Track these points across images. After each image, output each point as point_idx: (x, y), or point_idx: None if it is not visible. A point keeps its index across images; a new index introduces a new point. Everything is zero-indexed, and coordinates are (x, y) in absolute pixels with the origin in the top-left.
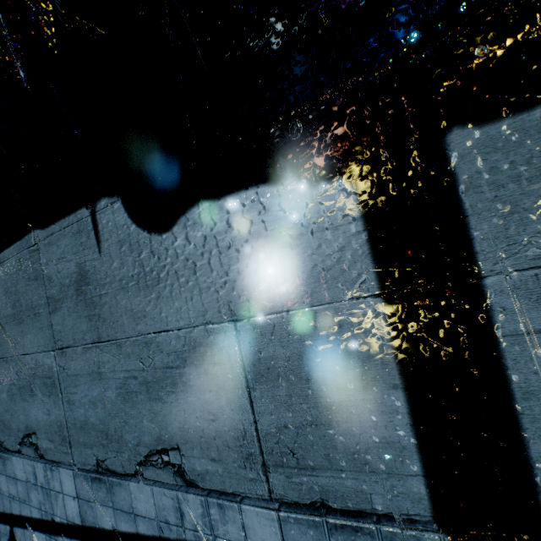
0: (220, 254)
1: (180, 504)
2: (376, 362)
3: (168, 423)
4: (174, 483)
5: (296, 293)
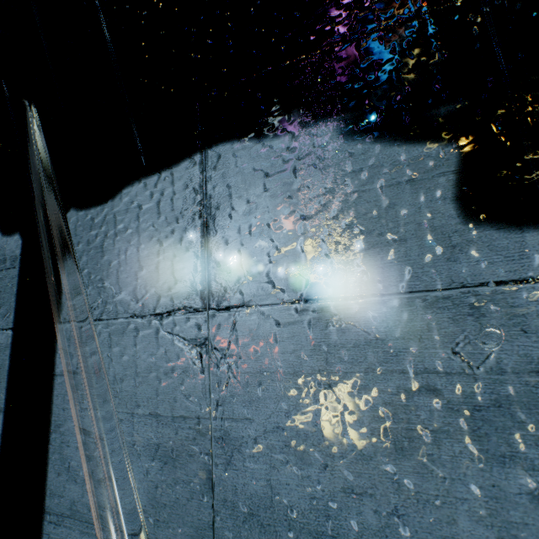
0: None
1: None
2: None
3: None
4: None
5: None
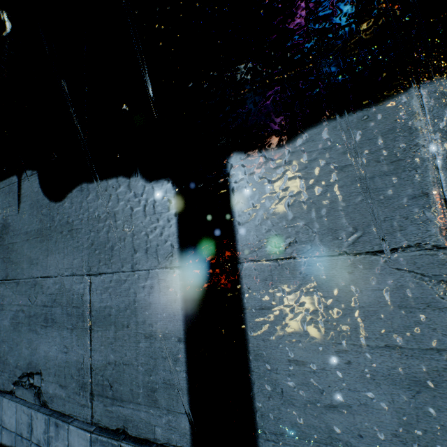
0: (89, 222)
1: (32, 420)
2: (171, 319)
3: (38, 352)
4: (33, 403)
5: (130, 259)
